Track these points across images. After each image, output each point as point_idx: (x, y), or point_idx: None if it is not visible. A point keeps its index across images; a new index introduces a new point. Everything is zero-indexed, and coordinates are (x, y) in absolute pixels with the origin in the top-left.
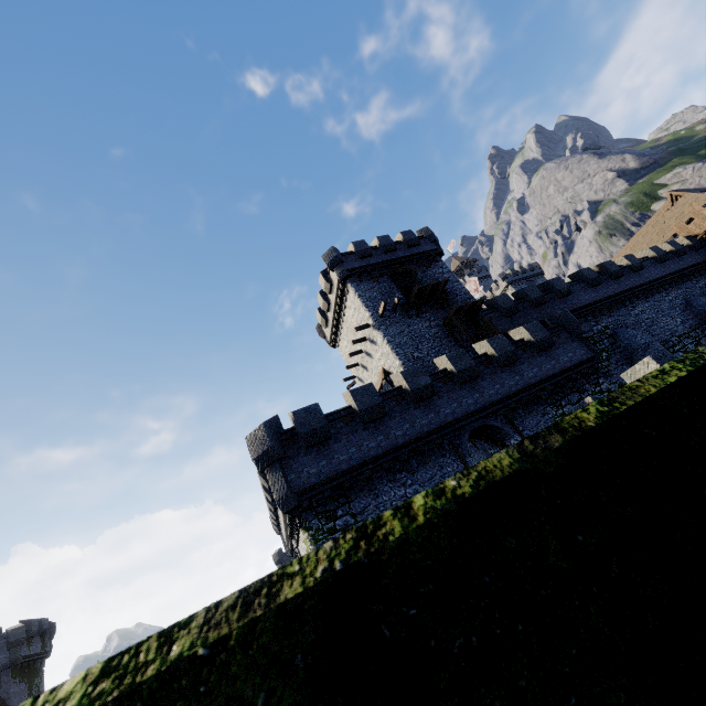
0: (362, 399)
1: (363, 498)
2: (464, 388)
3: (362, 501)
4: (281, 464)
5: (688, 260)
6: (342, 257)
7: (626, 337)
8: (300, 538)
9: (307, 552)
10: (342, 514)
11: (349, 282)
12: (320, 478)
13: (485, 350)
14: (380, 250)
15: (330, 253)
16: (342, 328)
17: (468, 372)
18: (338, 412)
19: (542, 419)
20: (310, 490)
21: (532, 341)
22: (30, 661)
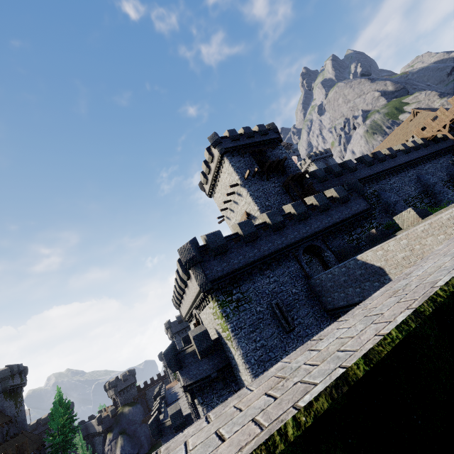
0: (245, 229)
1: (247, 284)
2: (301, 224)
3: (246, 285)
4: (201, 265)
5: (421, 153)
6: (221, 139)
7: (385, 197)
8: (207, 307)
9: (213, 314)
10: (236, 293)
11: (225, 156)
12: (223, 273)
13: (312, 202)
14: (244, 136)
15: (213, 136)
16: (217, 185)
17: (303, 214)
18: (230, 235)
19: (341, 242)
20: (218, 279)
21: (338, 197)
22: (14, 388)
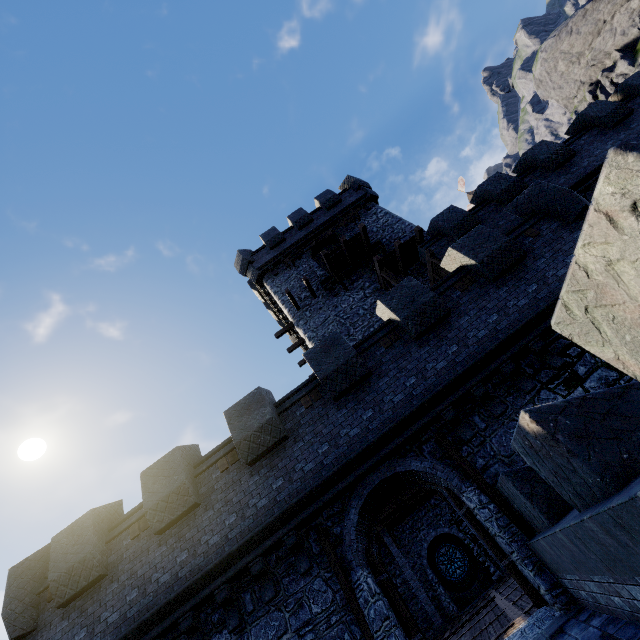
0: (153, 486)
1: None
2: (344, 406)
3: None
4: None
5: None
6: (252, 257)
7: None
8: None
9: None
10: None
11: (264, 282)
12: None
13: (387, 315)
14: (294, 230)
15: (238, 258)
16: (297, 331)
17: (342, 373)
18: (132, 513)
19: None
20: None
21: (473, 265)
22: None
